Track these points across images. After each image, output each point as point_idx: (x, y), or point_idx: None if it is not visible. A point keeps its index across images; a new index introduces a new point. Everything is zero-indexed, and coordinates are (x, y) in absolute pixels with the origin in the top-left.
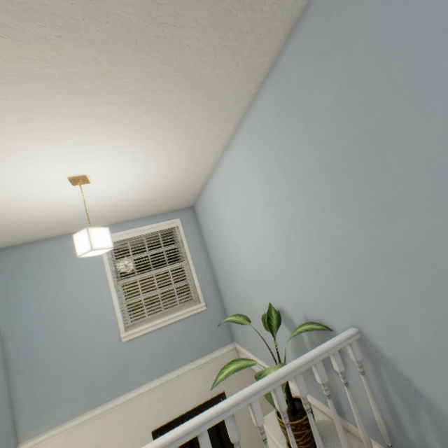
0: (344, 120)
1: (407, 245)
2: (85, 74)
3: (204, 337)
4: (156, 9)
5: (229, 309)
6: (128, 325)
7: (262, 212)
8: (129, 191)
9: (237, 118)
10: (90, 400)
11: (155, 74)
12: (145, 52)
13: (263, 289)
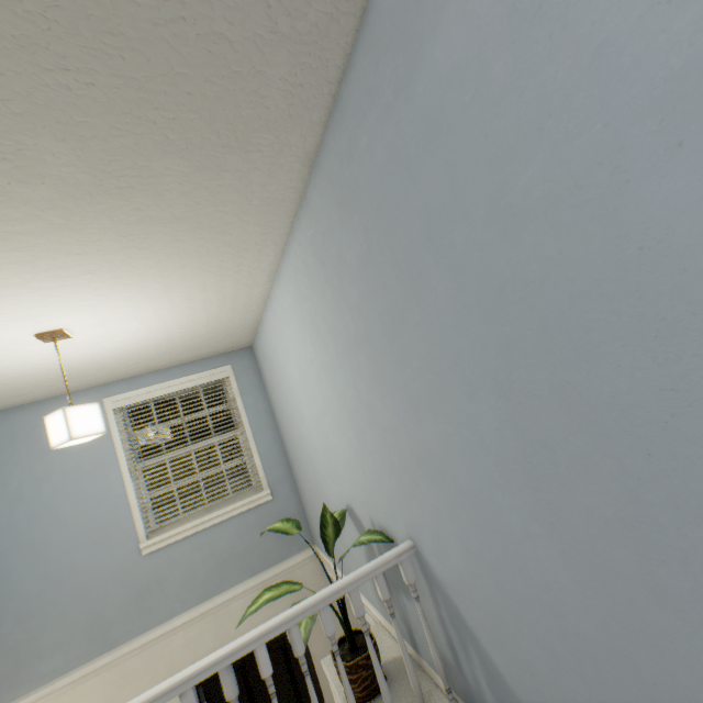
0: (369, 289)
1: (433, 450)
2: (29, 231)
3: (270, 540)
4: (109, 165)
5: (304, 497)
6: (152, 530)
7: (318, 376)
8: (140, 339)
9: (277, 248)
10: (94, 643)
11: (131, 220)
12: (108, 202)
13: (332, 477)
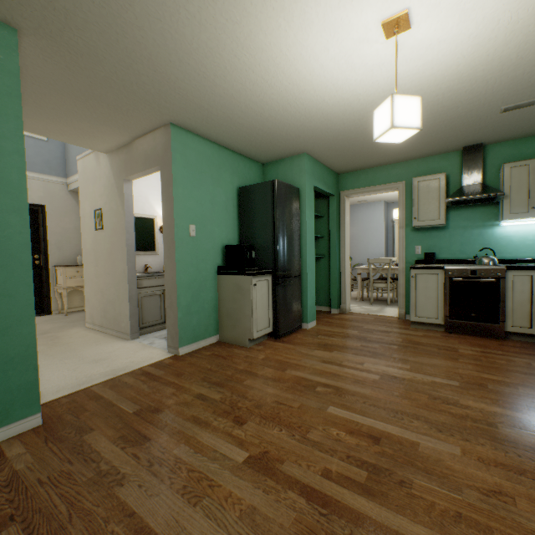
0: None
1: None
2: None
3: (39, 160)
4: None
5: (71, 147)
6: None
7: None
8: None
9: None
10: None
11: None
12: None
13: None
